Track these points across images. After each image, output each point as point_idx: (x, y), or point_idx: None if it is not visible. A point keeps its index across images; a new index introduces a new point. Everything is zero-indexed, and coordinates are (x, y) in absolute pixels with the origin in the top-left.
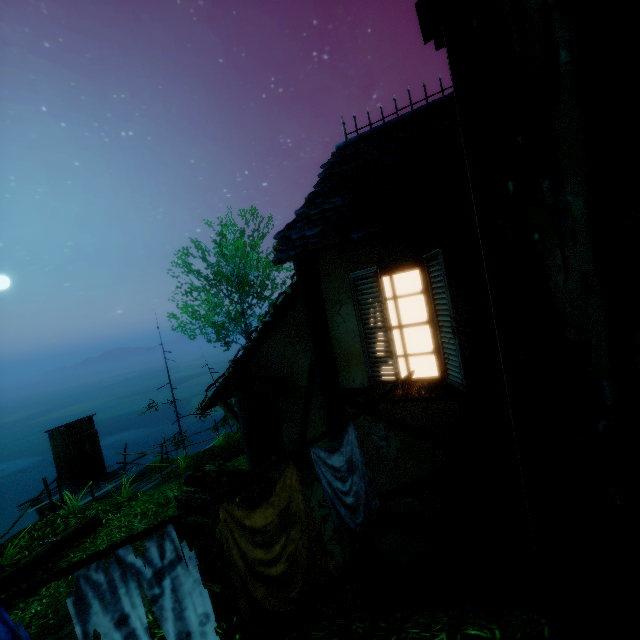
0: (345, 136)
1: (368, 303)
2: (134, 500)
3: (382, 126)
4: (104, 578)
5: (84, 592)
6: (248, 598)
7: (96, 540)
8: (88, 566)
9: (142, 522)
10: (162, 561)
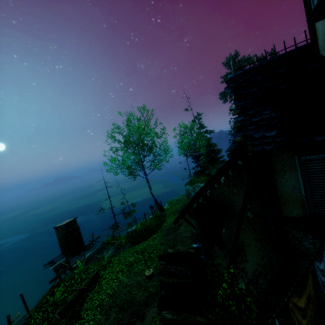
0: (233, 71)
1: (314, 173)
2: (111, 263)
3: (258, 65)
4: None
5: None
6: None
7: (102, 287)
8: None
9: (123, 276)
10: None
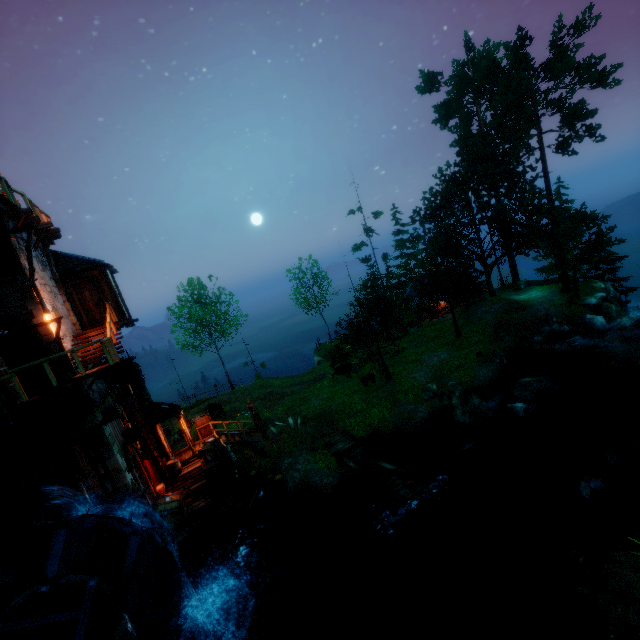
0: None
1: None
2: None
3: None
4: None
5: None
6: None
7: None
8: None
9: None
10: None
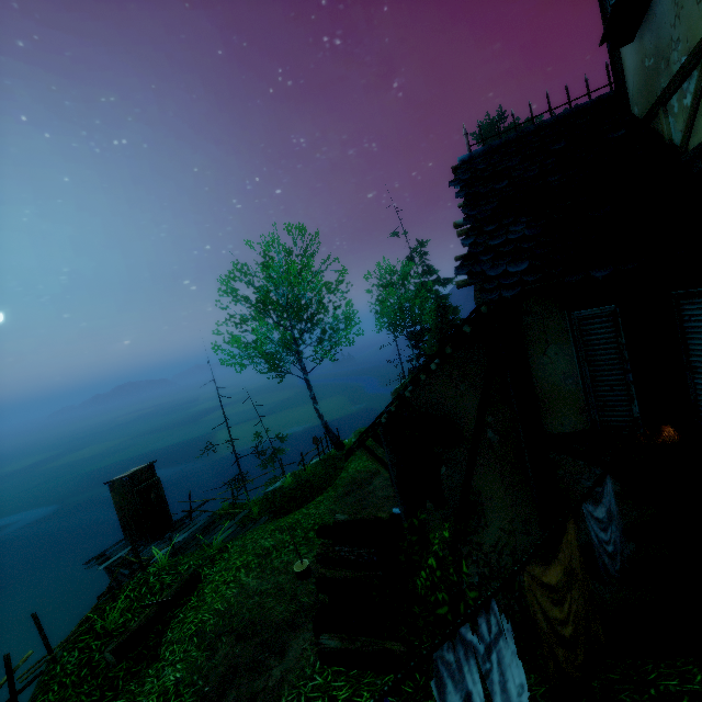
0: (468, 148)
1: (597, 344)
2: (226, 552)
3: (516, 135)
4: (453, 660)
5: (441, 676)
6: (555, 666)
7: (204, 598)
8: (441, 649)
9: (250, 576)
10: (490, 637)
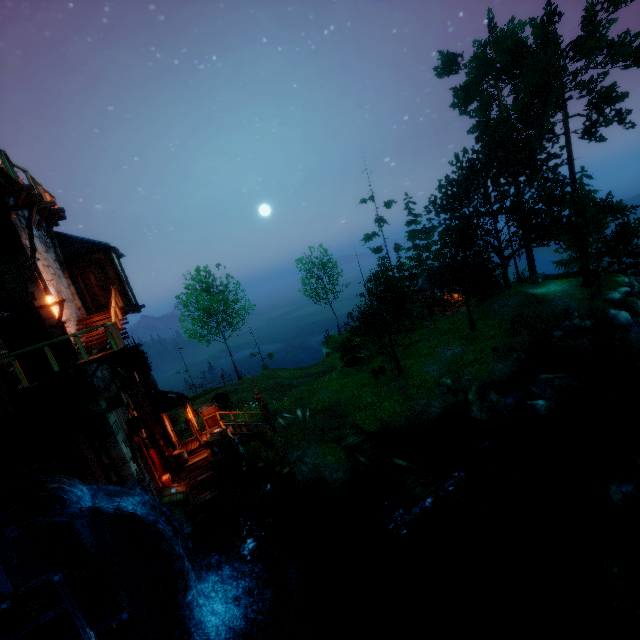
0: None
1: None
2: None
3: None
4: None
5: None
6: None
7: None
8: None
9: None
10: None
